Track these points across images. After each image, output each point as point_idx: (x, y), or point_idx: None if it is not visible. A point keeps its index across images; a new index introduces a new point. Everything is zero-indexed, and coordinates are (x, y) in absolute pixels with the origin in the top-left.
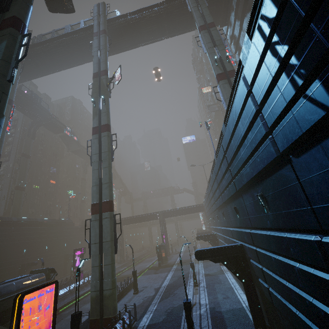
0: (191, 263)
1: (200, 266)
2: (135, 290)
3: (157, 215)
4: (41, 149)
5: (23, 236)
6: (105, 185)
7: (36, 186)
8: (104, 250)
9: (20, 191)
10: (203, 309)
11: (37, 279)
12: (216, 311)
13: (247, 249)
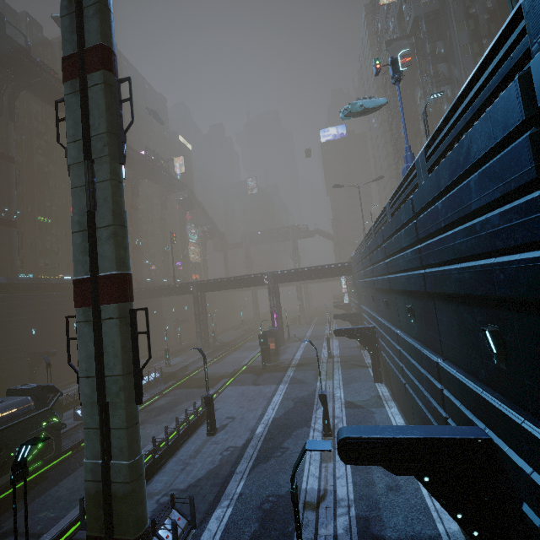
0: (321, 395)
1: (337, 378)
2: (211, 430)
3: (265, 278)
4: (41, 146)
5: (25, 309)
6: (104, 231)
7: (44, 219)
8: (108, 396)
9: (8, 228)
10: (342, 518)
11: (13, 411)
12: (373, 537)
13: (519, 474)
